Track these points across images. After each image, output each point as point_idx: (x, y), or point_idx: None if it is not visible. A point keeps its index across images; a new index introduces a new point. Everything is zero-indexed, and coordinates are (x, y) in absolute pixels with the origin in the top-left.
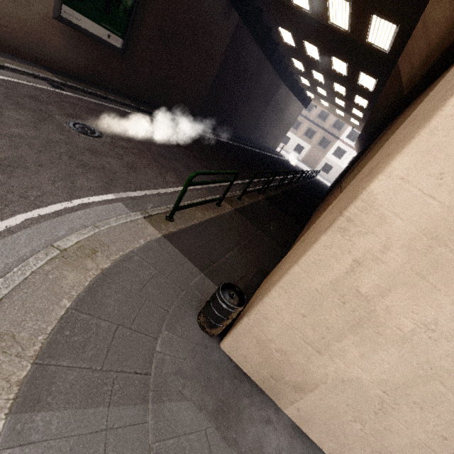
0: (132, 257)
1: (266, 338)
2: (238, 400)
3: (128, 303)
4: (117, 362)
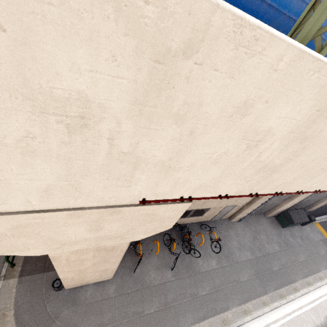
0: (17, 300)
1: (72, 285)
2: (77, 295)
3: (31, 312)
4: (41, 324)
